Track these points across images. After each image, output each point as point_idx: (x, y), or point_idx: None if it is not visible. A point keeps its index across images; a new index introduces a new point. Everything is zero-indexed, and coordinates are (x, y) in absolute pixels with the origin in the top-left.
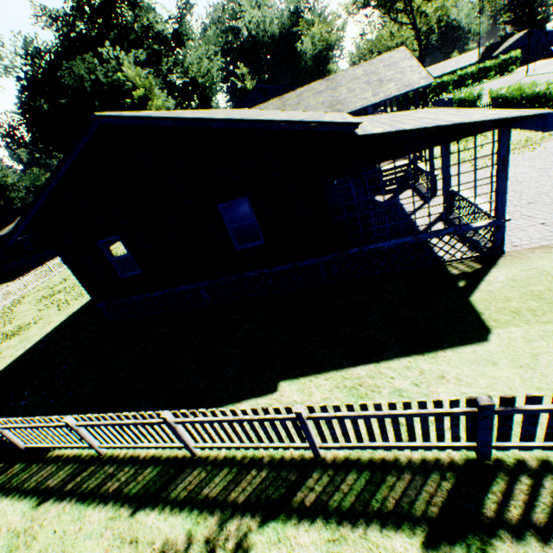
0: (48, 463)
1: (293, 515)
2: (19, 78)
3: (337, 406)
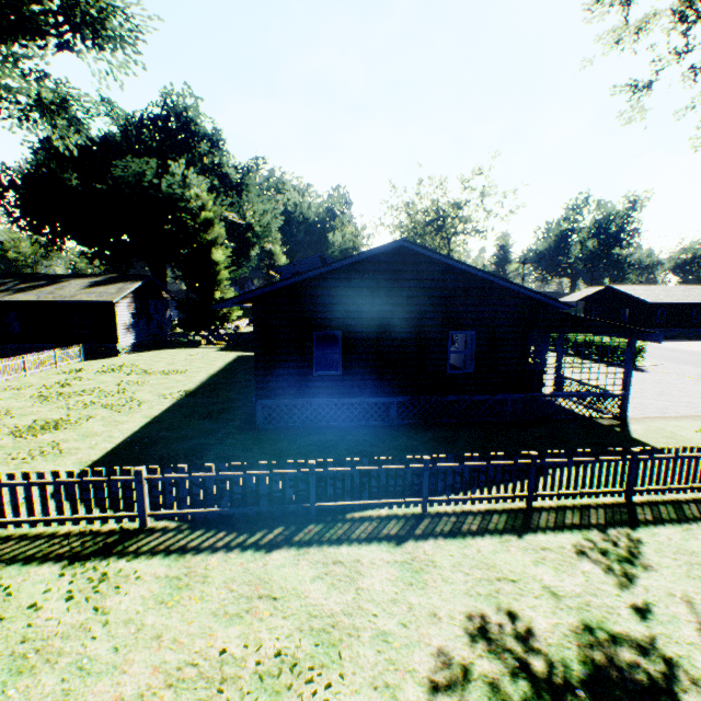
0: (359, 521)
1: (647, 524)
2: (42, 141)
3: (655, 449)
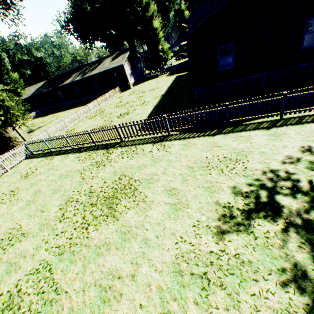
0: (248, 125)
1: None
2: None
3: None
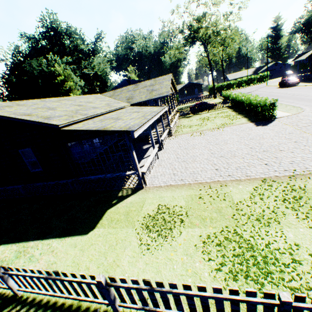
0: None
1: None
2: (6, 64)
3: None
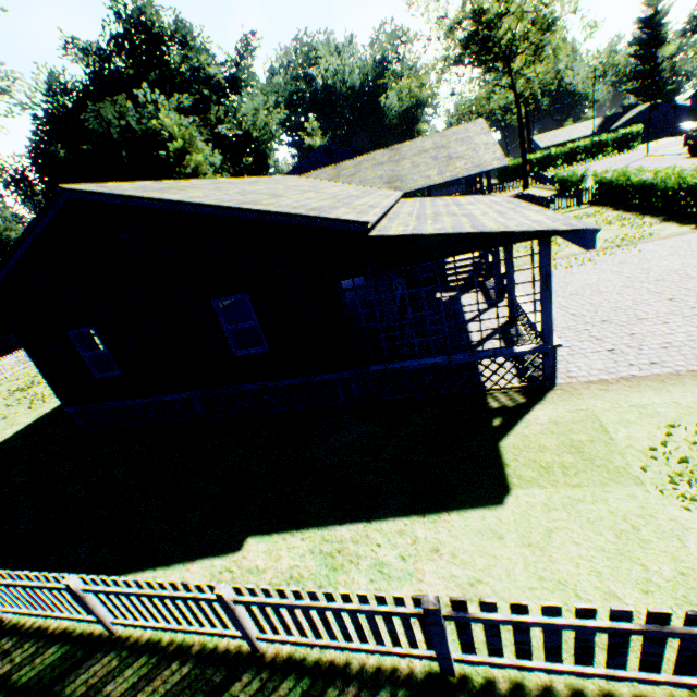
0: None
1: None
2: (36, 117)
3: (267, 590)
